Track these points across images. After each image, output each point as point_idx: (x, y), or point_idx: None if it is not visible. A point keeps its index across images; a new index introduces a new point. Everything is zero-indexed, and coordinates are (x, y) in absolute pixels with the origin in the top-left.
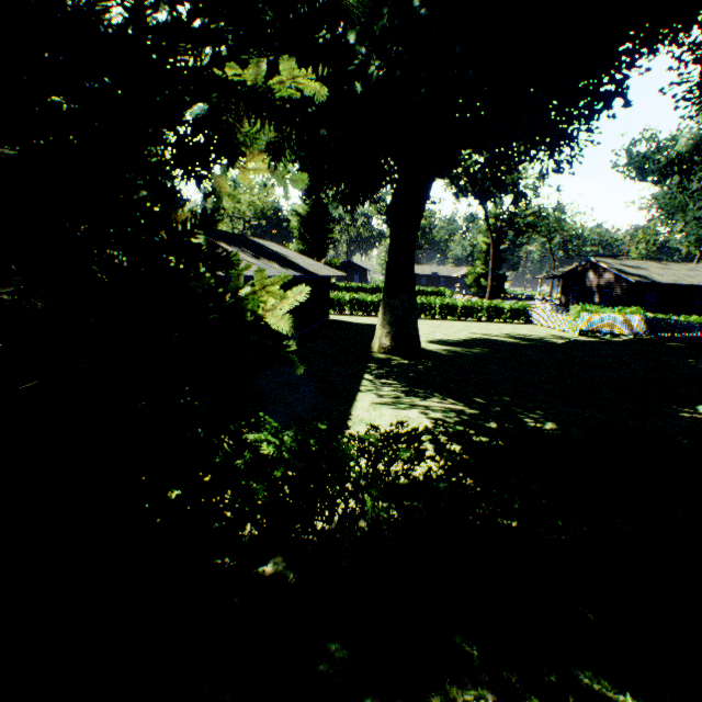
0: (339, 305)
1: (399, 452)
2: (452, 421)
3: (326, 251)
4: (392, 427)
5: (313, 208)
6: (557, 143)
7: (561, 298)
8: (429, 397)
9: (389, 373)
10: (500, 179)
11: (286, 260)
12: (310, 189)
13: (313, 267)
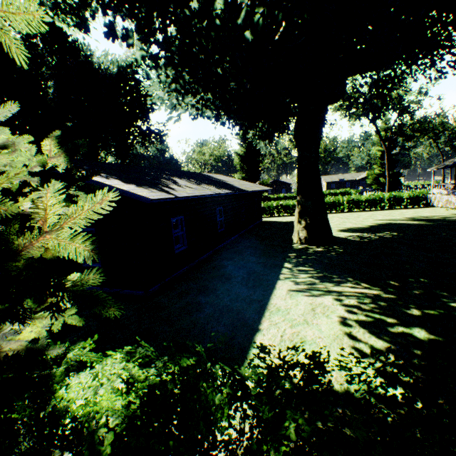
0: (269, 210)
1: (284, 415)
2: (368, 308)
3: (259, 175)
4: (306, 316)
5: (247, 149)
6: (439, 47)
7: (455, 183)
8: (342, 282)
9: (306, 260)
10: (386, 95)
11: (224, 183)
12: (245, 137)
13: (245, 186)
